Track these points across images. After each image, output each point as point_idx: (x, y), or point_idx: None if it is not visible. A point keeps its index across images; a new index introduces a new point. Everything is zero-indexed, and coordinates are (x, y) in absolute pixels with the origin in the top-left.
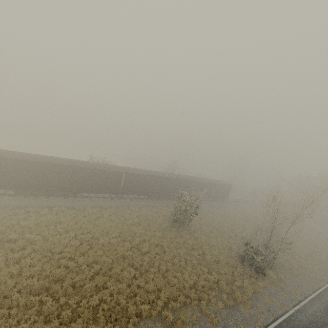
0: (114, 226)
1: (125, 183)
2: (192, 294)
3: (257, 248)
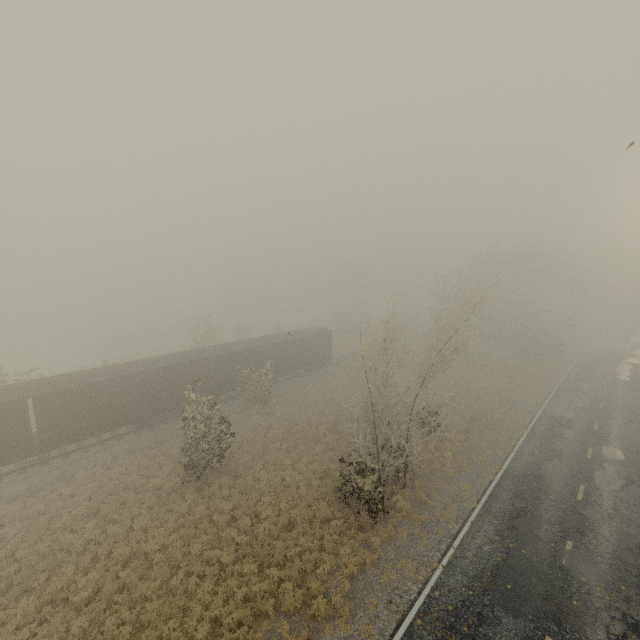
0: (2, 559)
1: (45, 421)
2: None
3: (362, 461)
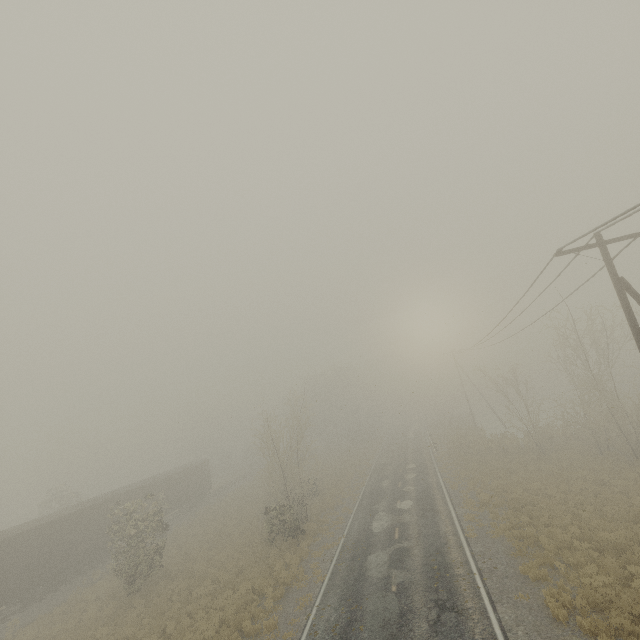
0: None
1: None
2: (225, 633)
3: (279, 505)
